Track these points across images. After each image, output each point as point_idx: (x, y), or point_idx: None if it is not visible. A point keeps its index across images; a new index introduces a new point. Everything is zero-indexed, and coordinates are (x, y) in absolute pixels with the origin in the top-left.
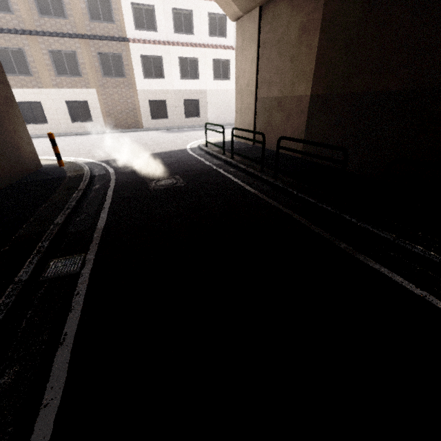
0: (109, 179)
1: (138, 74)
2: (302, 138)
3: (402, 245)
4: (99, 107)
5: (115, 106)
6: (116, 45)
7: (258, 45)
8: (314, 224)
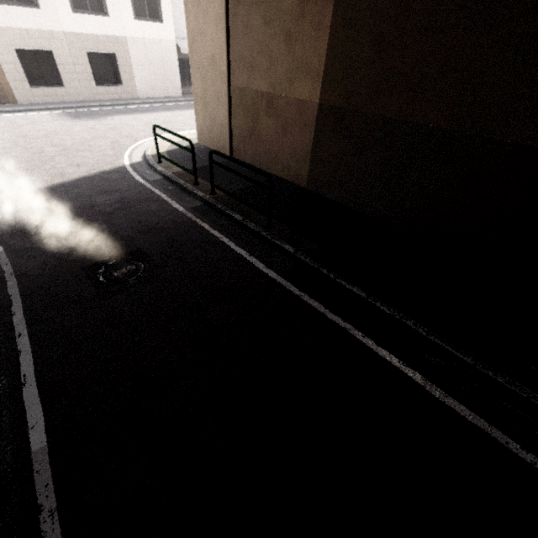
0: None
1: None
2: (308, 162)
3: (485, 373)
4: None
5: None
6: None
7: None
8: (378, 343)
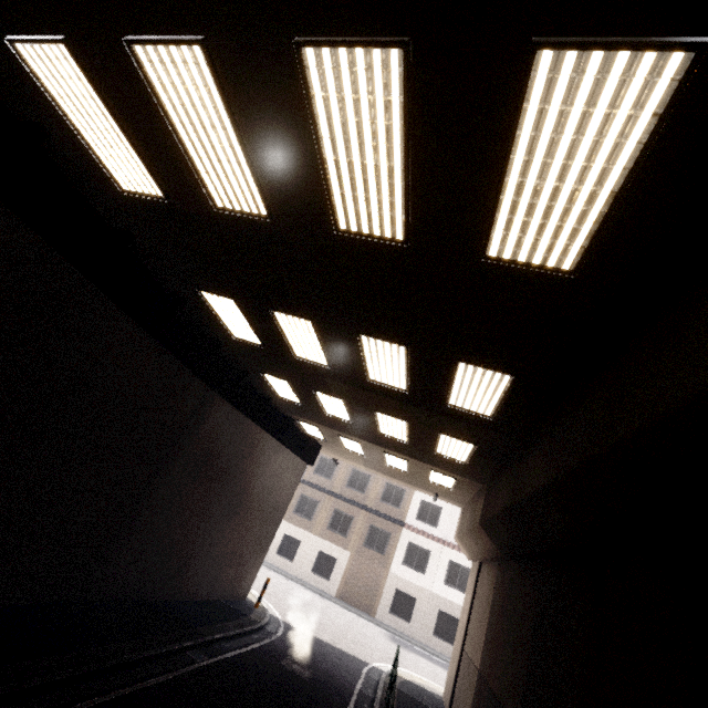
0: (269, 637)
1: (399, 557)
2: None
3: None
4: (343, 570)
5: (359, 576)
6: (390, 525)
7: (473, 593)
8: None
